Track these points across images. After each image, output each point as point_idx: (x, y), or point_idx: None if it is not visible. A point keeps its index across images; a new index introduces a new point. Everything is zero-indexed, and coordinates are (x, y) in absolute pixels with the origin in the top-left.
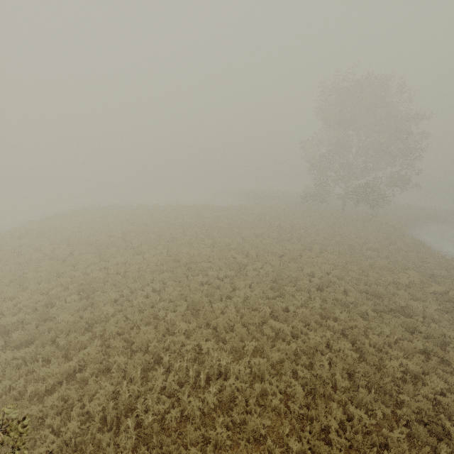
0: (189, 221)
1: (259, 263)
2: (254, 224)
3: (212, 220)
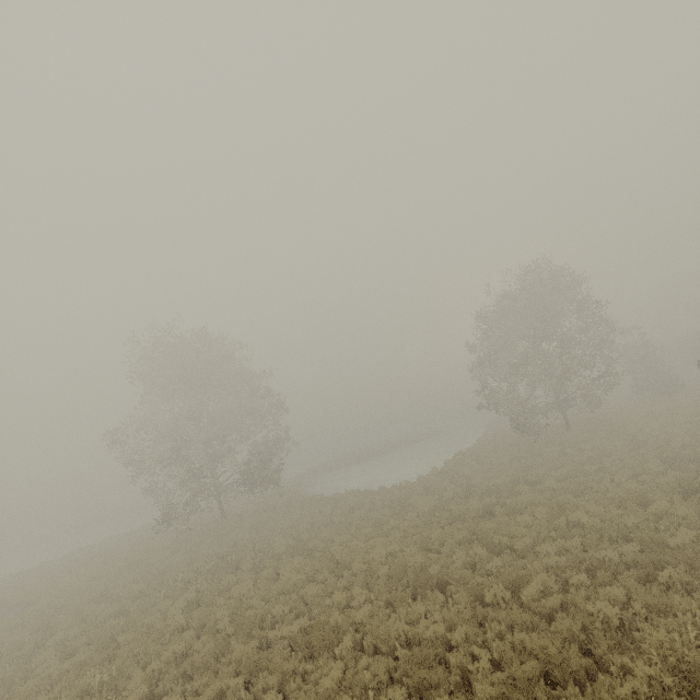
0: None
1: (336, 596)
2: (137, 608)
3: None
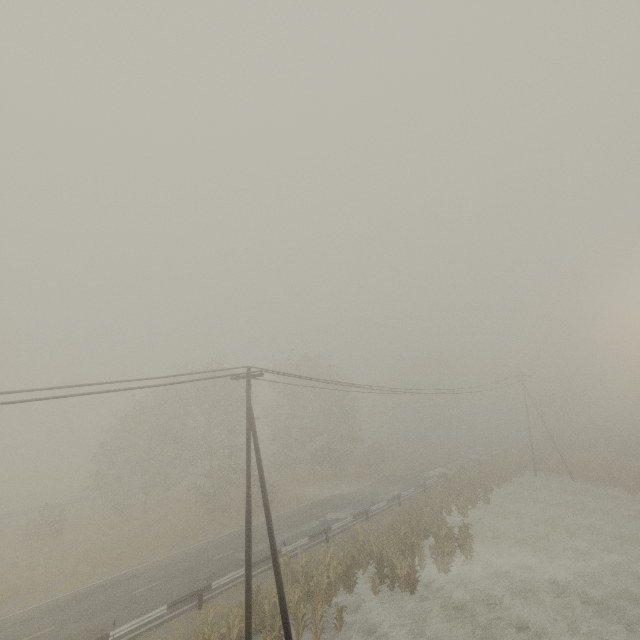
0: None
1: None
2: None
3: None
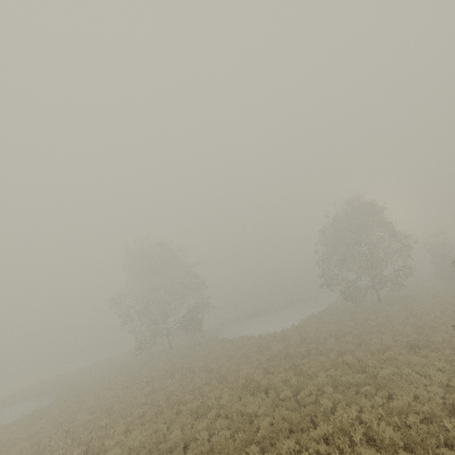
0: (17, 452)
1: (214, 392)
2: (123, 394)
3: (57, 427)
